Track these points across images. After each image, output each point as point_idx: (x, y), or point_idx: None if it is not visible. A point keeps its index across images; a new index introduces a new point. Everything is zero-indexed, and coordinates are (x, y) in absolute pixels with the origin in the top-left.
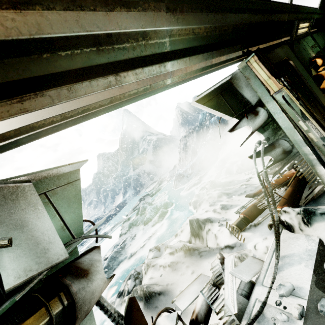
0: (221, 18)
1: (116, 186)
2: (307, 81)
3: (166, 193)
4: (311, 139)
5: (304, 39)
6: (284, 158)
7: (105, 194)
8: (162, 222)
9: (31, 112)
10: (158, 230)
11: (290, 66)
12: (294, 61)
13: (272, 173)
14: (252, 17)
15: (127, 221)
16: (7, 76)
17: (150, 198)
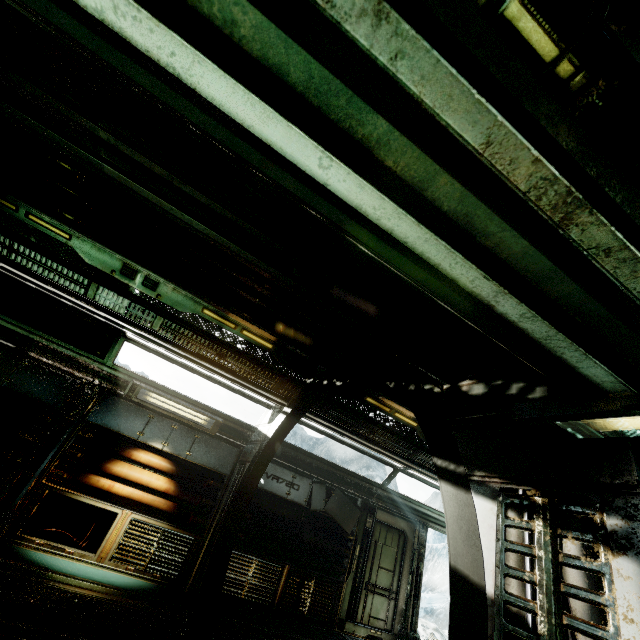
0: None
1: None
2: None
3: None
4: None
5: None
6: None
7: None
8: None
9: (440, 529)
10: None
11: None
12: None
13: None
14: None
15: None
16: (443, 525)
17: None
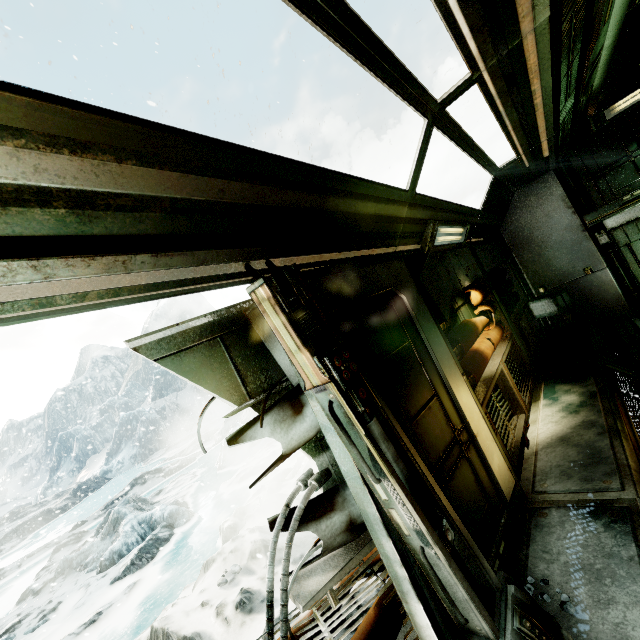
0: (79, 170)
1: (100, 429)
2: (433, 345)
3: (197, 475)
4: (398, 526)
5: (455, 252)
6: (353, 539)
7: (63, 448)
8: (141, 573)
9: None
10: (118, 601)
11: (399, 307)
12: (412, 297)
13: (305, 599)
14: (276, 194)
15: (71, 543)
16: None
17: (160, 482)
